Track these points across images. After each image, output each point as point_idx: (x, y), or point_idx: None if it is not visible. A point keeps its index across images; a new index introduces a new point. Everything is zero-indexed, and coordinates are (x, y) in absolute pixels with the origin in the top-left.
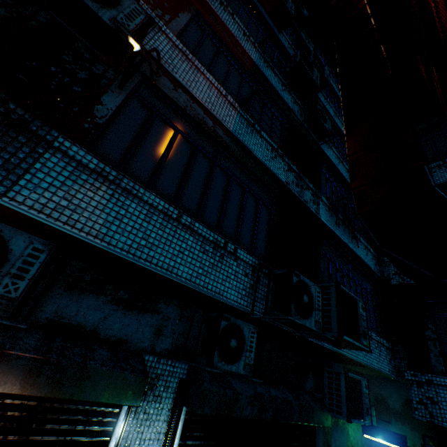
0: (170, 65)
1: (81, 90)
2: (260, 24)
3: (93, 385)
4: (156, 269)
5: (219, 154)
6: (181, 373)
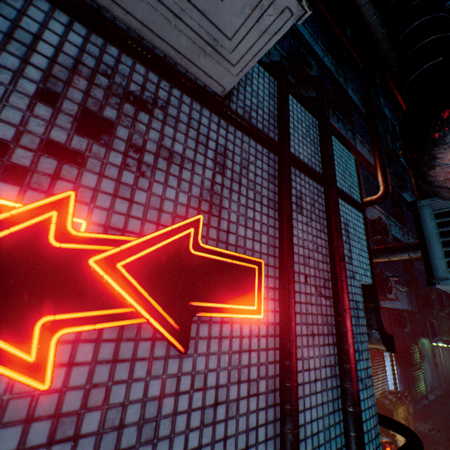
0: (371, 217)
1: None
2: (364, 124)
3: None
4: (397, 307)
5: None
6: None
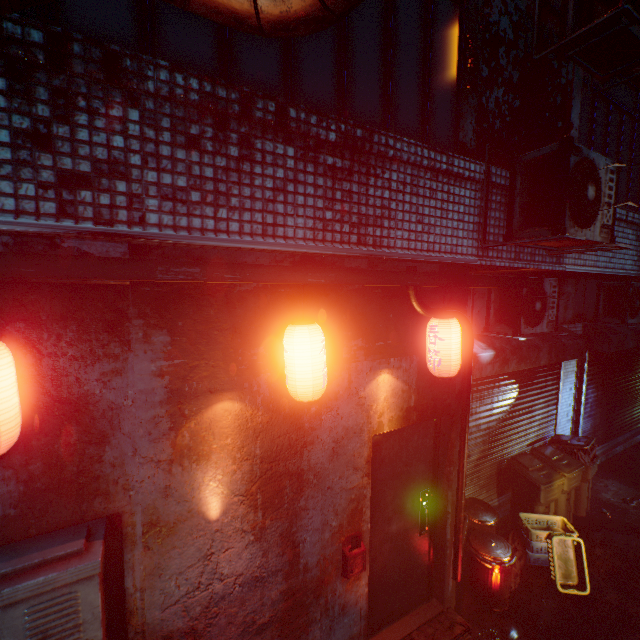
0: None
1: (561, 123)
2: None
3: (568, 352)
4: (619, 272)
5: (638, 100)
6: (579, 330)
